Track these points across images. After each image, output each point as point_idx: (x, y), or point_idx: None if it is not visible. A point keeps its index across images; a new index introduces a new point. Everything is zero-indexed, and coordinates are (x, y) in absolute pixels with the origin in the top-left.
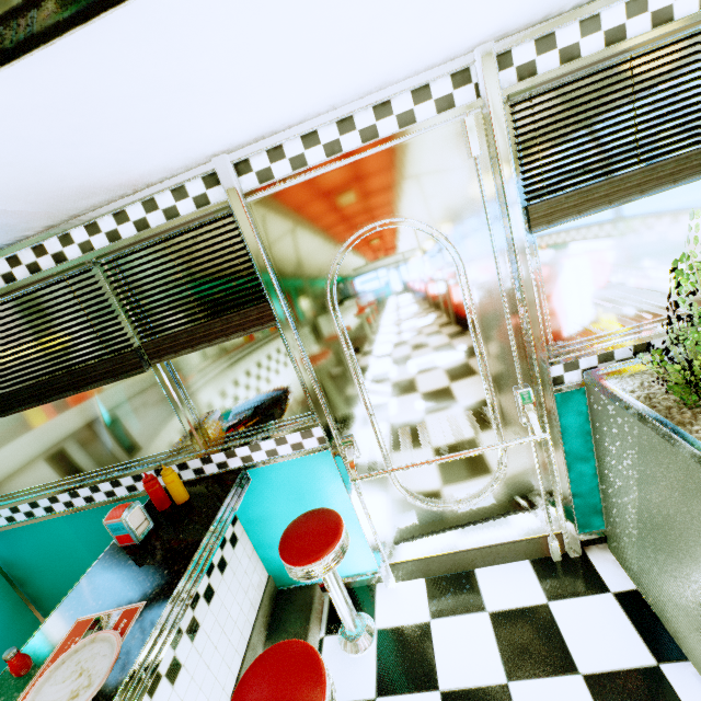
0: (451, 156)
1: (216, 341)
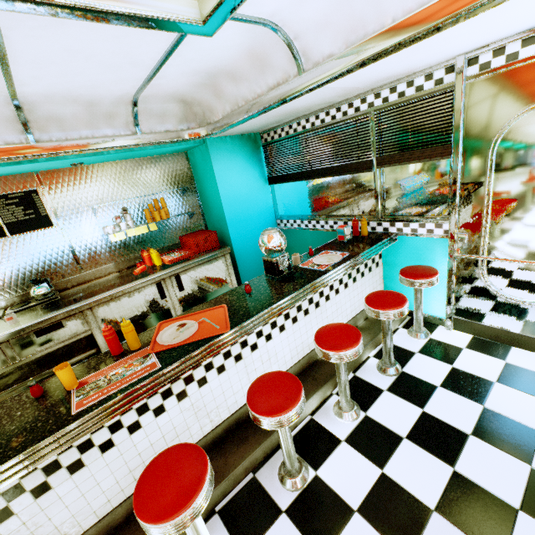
0: None
1: (412, 162)
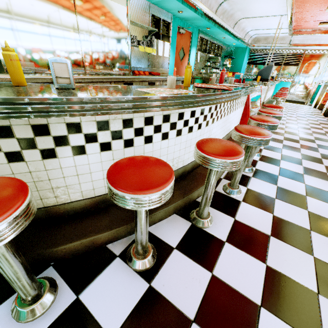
0: (325, 57)
1: (291, 66)
